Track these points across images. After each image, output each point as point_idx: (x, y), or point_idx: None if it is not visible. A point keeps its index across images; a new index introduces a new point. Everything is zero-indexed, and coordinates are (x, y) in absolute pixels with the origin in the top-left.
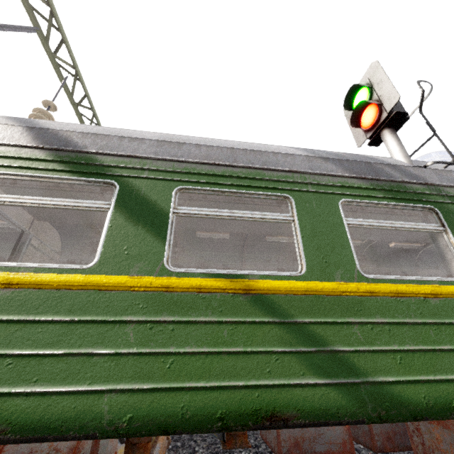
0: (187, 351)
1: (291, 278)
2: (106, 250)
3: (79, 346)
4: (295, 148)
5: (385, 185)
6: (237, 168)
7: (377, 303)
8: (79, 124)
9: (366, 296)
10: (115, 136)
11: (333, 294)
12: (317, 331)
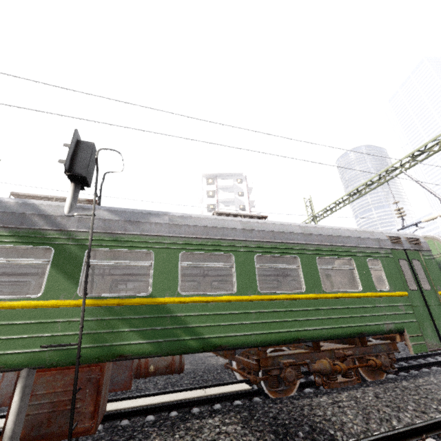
0: None
1: None
2: None
3: None
4: None
5: (23, 232)
6: None
7: None
8: None
9: None
10: None
11: None
12: None
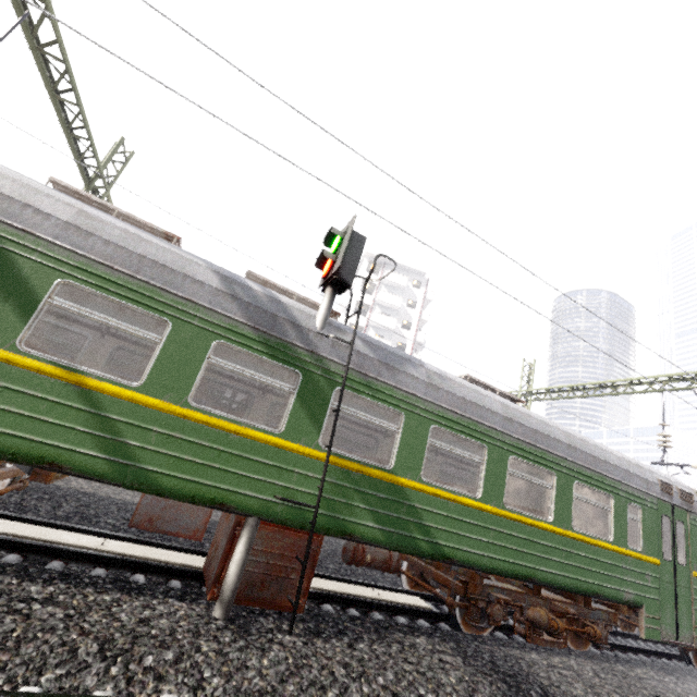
0: (6, 409)
1: (125, 387)
2: None
3: None
4: (218, 275)
5: (273, 341)
6: (135, 279)
7: (185, 424)
8: None
9: (180, 417)
10: (20, 202)
11: (152, 408)
12: (121, 427)
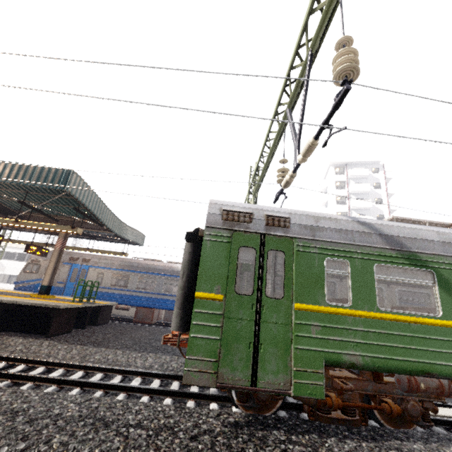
0: None
1: None
2: (442, 308)
3: (449, 349)
4: None
5: None
6: None
7: None
8: (389, 225)
9: None
10: (419, 239)
11: None
12: None
